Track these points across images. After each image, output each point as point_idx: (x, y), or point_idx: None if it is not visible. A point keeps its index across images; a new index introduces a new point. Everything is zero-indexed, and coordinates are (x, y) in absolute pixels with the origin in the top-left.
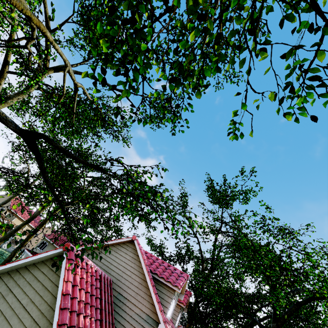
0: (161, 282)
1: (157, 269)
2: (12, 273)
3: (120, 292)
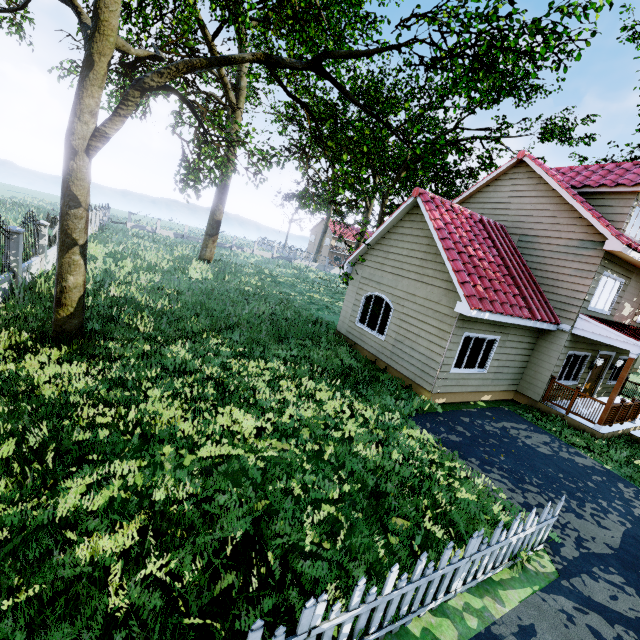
0: (600, 194)
1: (587, 180)
2: (380, 242)
3: (523, 233)
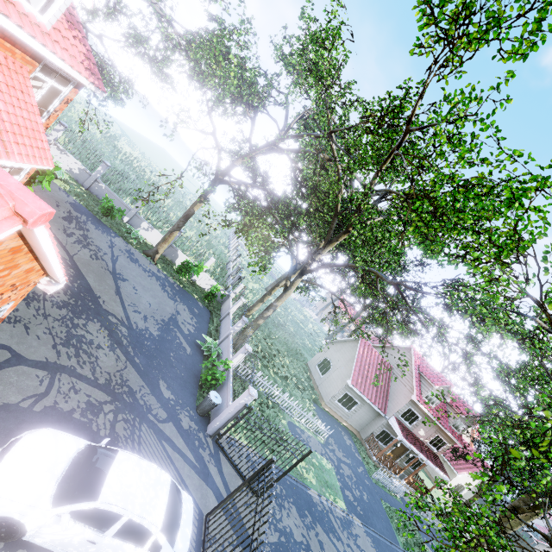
0: (425, 378)
1: (425, 371)
2: (342, 343)
3: (396, 375)
